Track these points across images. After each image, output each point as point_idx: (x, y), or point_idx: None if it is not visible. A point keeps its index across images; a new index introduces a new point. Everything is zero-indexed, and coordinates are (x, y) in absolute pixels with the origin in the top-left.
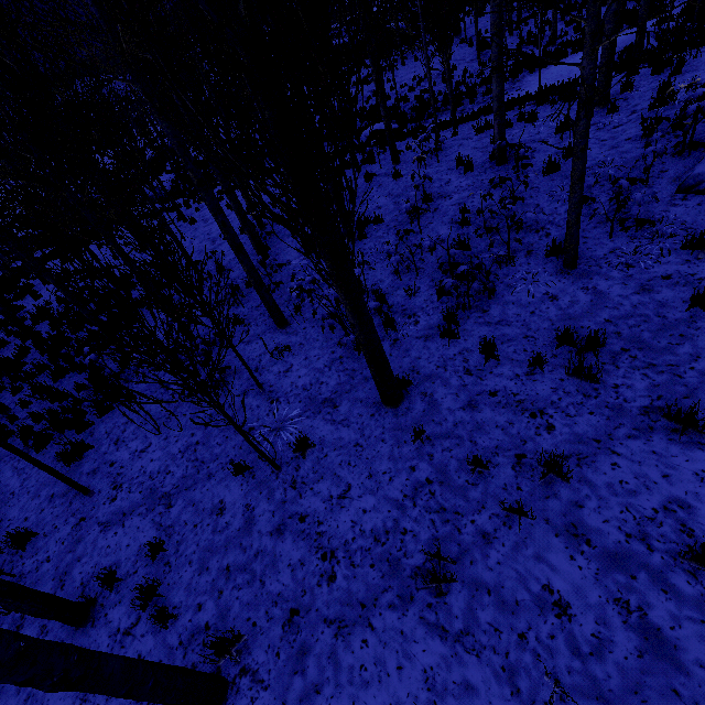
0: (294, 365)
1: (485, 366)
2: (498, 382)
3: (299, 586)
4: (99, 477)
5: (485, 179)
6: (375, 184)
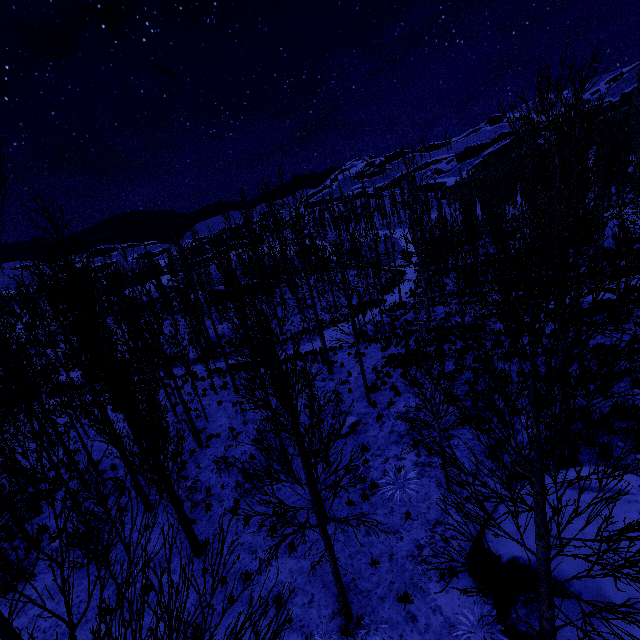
0: (152, 538)
1: (244, 529)
2: (246, 538)
3: None
4: None
5: None
6: (222, 407)
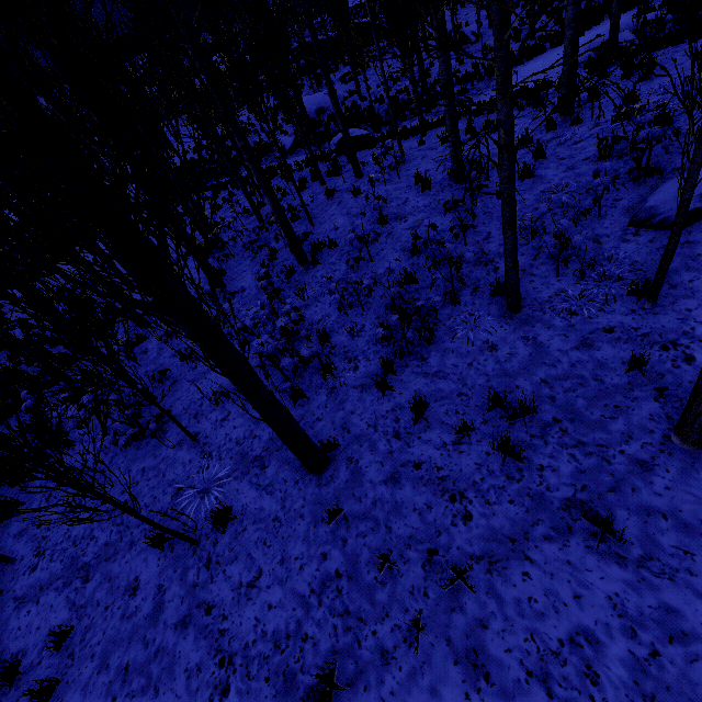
0: (232, 412)
1: (414, 428)
2: (424, 451)
3: (191, 699)
4: (25, 541)
5: (442, 199)
6: (335, 201)
